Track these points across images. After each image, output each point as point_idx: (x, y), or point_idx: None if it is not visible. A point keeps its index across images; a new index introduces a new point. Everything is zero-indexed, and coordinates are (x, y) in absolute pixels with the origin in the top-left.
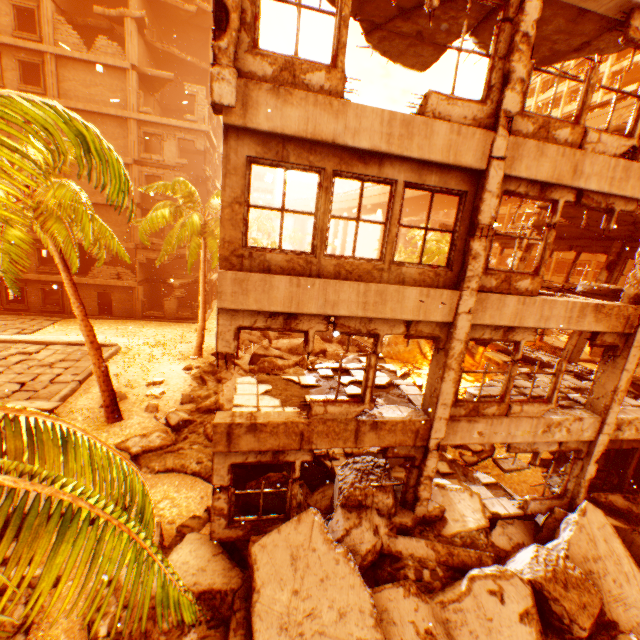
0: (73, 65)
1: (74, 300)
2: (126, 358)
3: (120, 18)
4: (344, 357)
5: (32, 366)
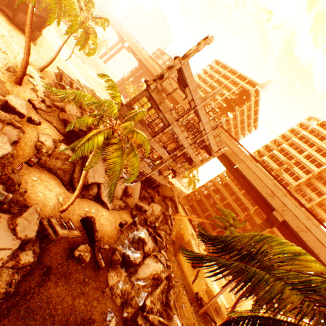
0: None
1: (29, 24)
2: (3, 42)
3: None
4: None
5: None
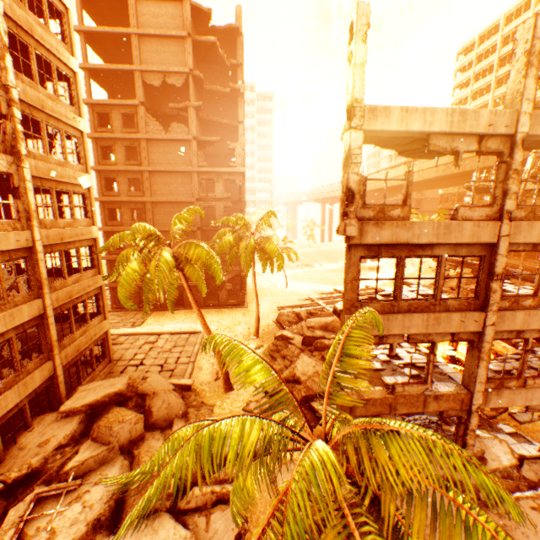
0: (157, 143)
1: (197, 311)
2: None
3: (185, 108)
4: None
5: (159, 352)
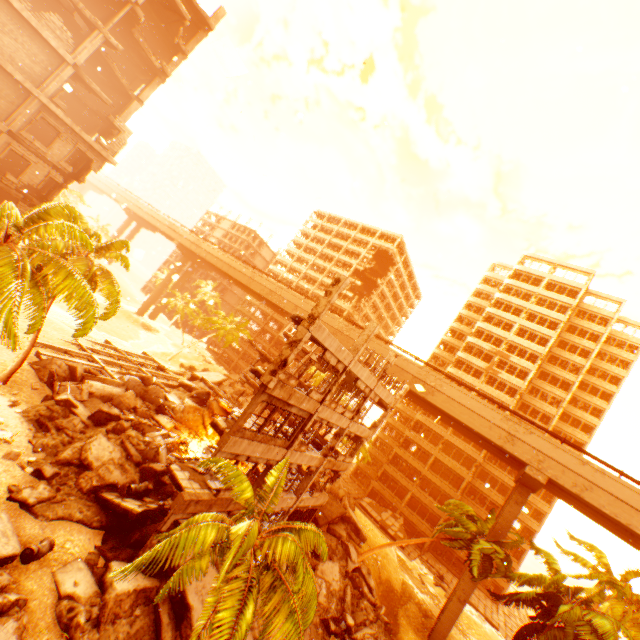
0: (0, 1)
1: None
2: None
3: (92, 22)
4: (151, 416)
5: None
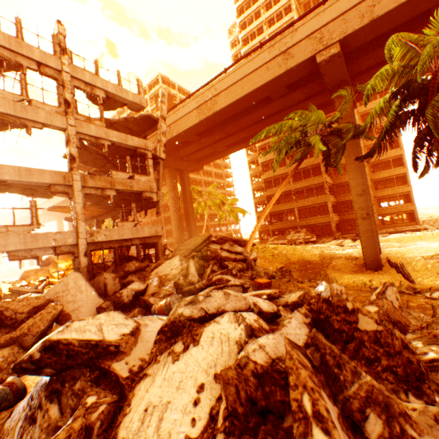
0: None
1: None
2: None
3: None
4: None
5: None
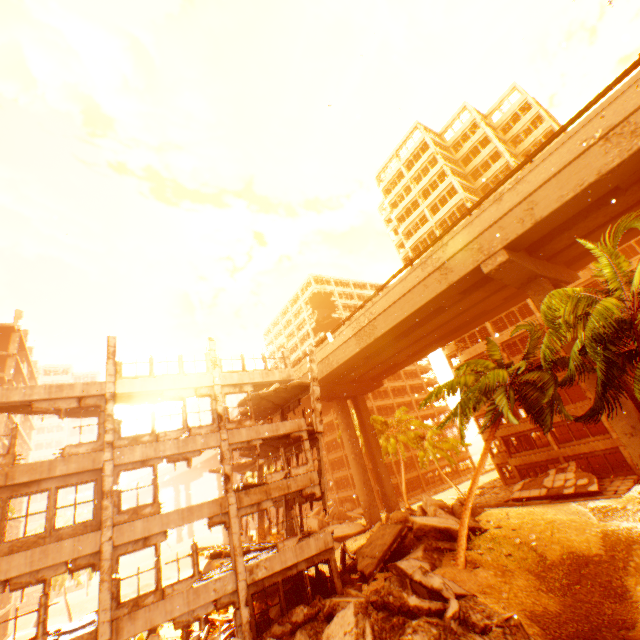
0: None
1: None
2: None
3: None
4: None
5: None
